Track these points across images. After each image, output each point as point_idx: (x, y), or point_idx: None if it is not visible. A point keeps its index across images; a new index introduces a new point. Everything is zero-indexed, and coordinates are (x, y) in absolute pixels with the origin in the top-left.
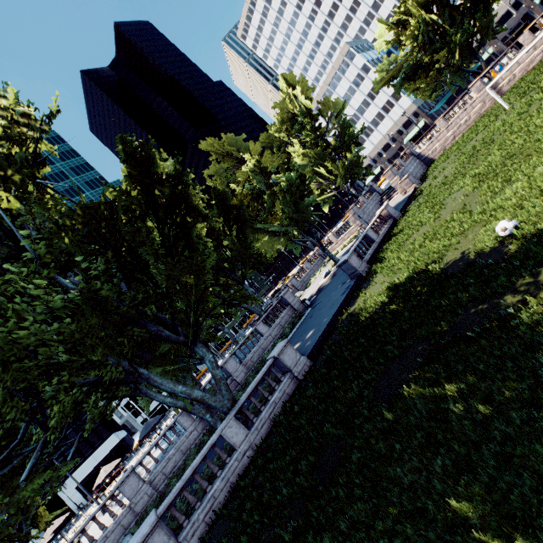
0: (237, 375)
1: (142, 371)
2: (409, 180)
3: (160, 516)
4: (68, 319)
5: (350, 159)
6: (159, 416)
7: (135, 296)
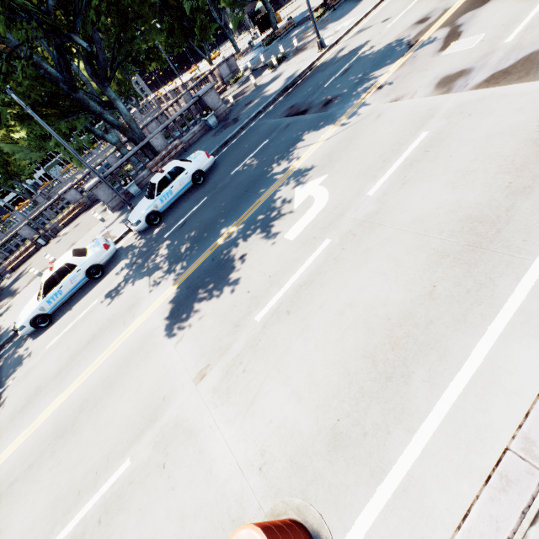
0: (1, 238)
1: None
2: (127, 143)
3: None
4: None
5: (120, 77)
6: None
7: None
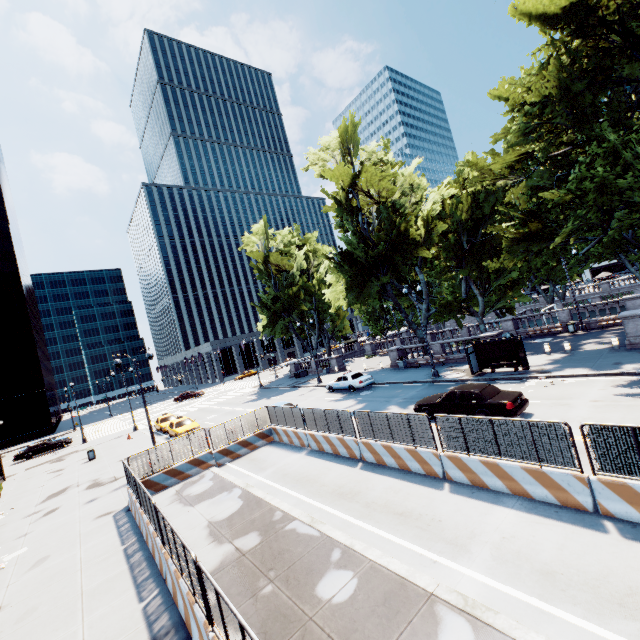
0: None
1: (622, 257)
2: None
3: (601, 296)
4: (599, 249)
5: None
6: (637, 269)
7: (633, 233)
